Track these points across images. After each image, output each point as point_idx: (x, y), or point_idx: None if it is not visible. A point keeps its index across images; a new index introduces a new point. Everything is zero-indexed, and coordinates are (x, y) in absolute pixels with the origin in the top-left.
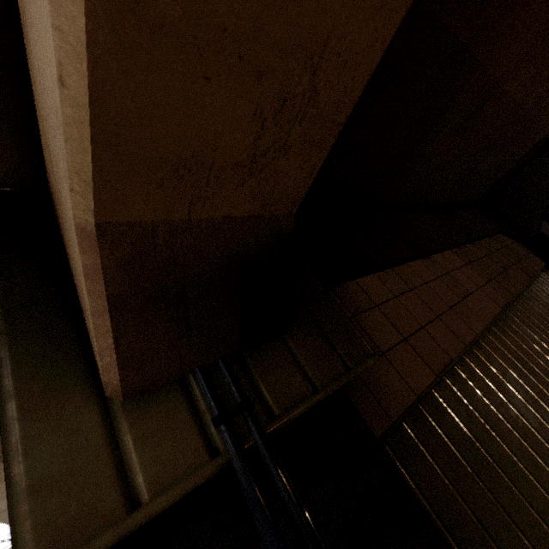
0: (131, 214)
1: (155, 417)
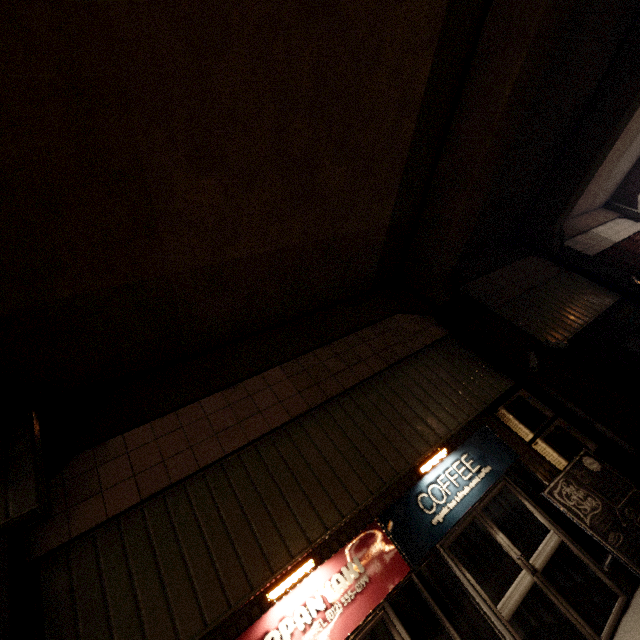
0: None
1: None
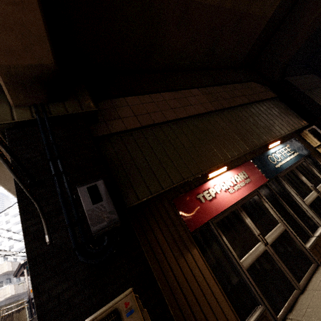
0: (2, 63)
1: (21, 110)
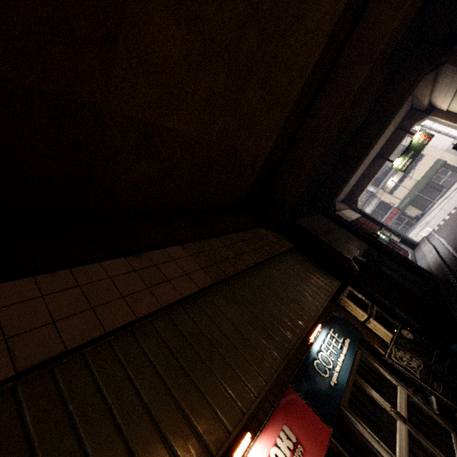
0: None
1: None
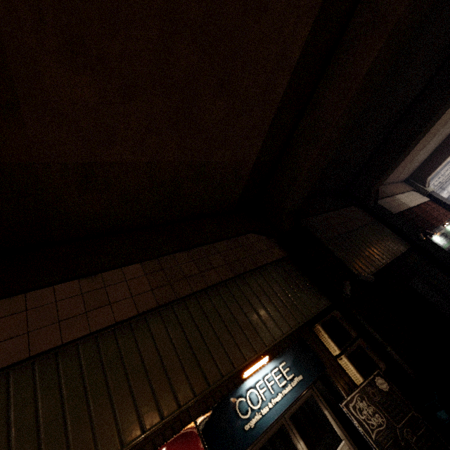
0: None
1: None
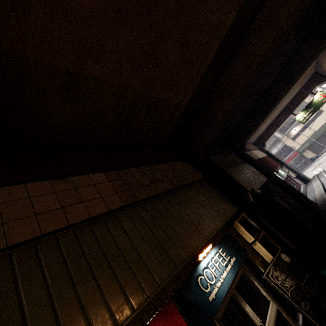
0: None
1: None
